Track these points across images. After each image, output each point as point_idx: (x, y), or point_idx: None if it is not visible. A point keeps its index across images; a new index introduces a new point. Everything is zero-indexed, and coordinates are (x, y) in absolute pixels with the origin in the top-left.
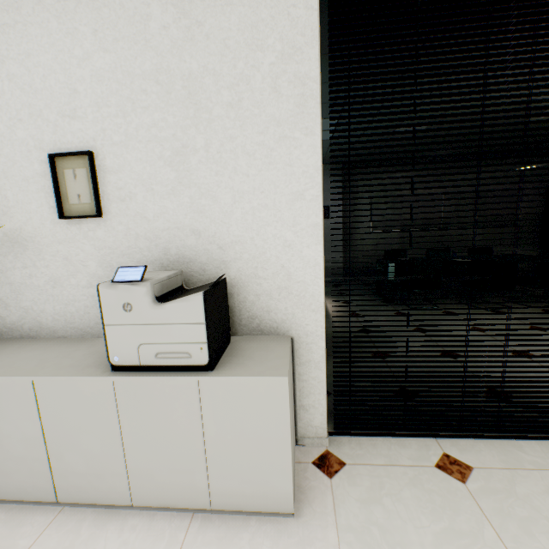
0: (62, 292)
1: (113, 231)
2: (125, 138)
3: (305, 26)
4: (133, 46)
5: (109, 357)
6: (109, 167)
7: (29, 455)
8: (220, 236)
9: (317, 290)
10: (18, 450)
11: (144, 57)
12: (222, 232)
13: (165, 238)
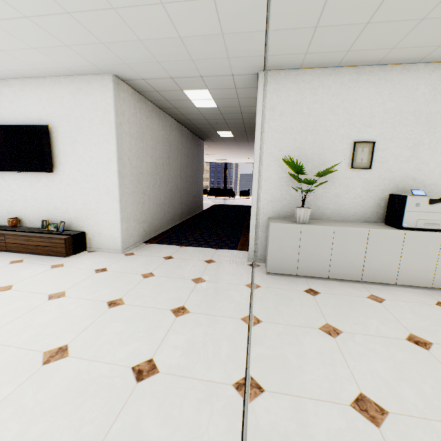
0: (339, 200)
1: (373, 175)
2: (391, 137)
3: None
4: (406, 100)
5: (402, 224)
6: (379, 148)
7: (355, 260)
8: (424, 181)
9: None
10: (351, 258)
11: (410, 105)
12: (426, 179)
13: (397, 180)
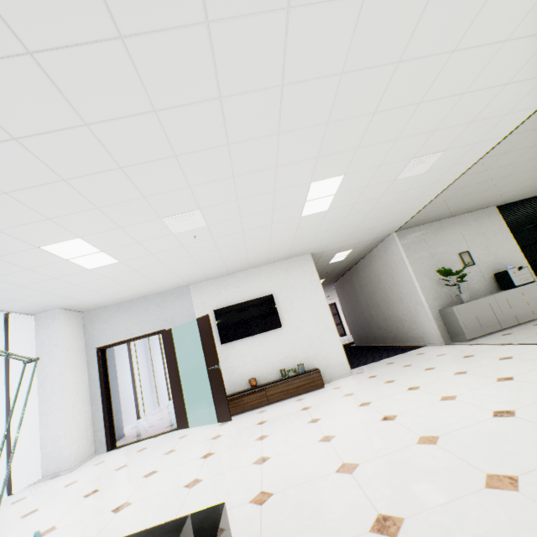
0: (470, 286)
1: (478, 267)
2: (473, 247)
3: (501, 220)
4: (468, 229)
5: (514, 284)
6: (472, 253)
7: (508, 312)
8: (502, 263)
9: (530, 270)
10: (505, 312)
11: (471, 231)
12: (503, 262)
13: (490, 266)
